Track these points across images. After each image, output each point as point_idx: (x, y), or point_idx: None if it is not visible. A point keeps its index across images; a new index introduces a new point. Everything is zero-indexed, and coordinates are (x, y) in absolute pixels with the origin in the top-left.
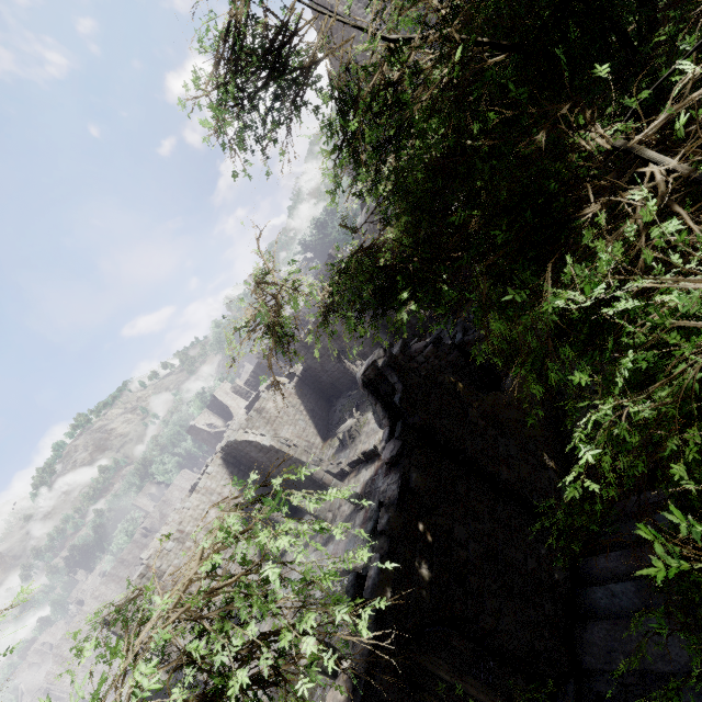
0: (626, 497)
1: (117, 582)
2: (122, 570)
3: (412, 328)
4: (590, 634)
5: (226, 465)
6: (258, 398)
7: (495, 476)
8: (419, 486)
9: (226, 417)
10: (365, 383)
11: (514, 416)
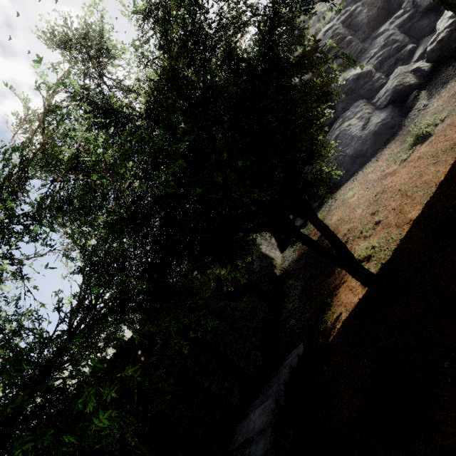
0: (286, 357)
1: None
2: None
3: None
4: (235, 430)
5: None
6: None
7: (203, 337)
8: (147, 333)
9: None
10: None
11: (238, 314)
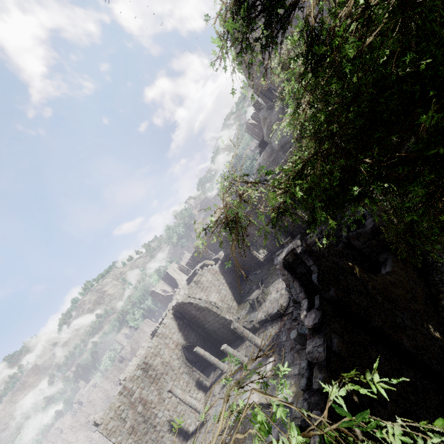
0: None
1: (103, 392)
2: (106, 384)
3: (299, 228)
4: None
5: (175, 318)
6: (195, 274)
7: (398, 343)
8: (341, 350)
9: (173, 286)
10: (285, 265)
11: (400, 293)
